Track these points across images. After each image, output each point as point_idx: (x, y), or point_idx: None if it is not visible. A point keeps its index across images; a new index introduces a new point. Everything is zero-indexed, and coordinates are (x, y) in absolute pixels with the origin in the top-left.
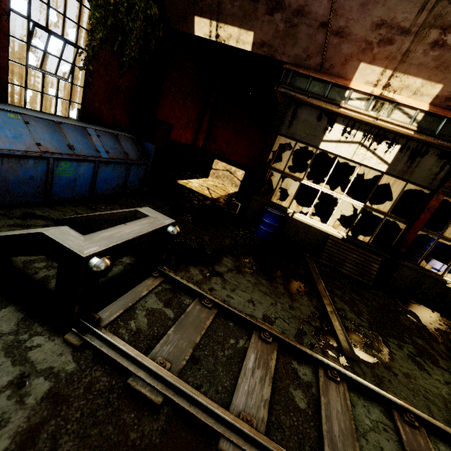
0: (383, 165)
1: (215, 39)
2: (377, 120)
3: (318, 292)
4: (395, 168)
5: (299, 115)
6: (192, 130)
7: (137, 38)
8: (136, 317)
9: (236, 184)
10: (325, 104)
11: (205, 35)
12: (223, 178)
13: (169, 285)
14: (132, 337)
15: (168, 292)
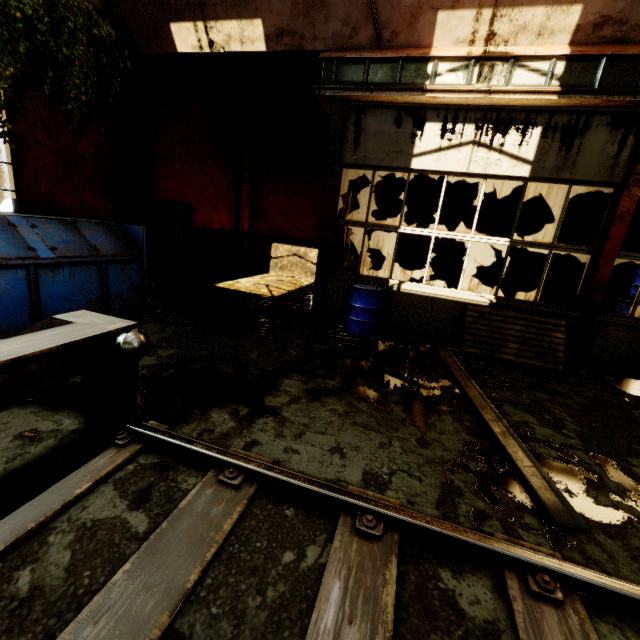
0: (522, 166)
1: (210, 49)
2: (491, 95)
3: (469, 401)
4: (544, 166)
5: (367, 127)
6: (228, 209)
7: (85, 72)
8: (42, 555)
9: (312, 272)
10: (400, 95)
11: (193, 48)
12: (291, 268)
13: (155, 457)
14: (7, 620)
15: (149, 473)
